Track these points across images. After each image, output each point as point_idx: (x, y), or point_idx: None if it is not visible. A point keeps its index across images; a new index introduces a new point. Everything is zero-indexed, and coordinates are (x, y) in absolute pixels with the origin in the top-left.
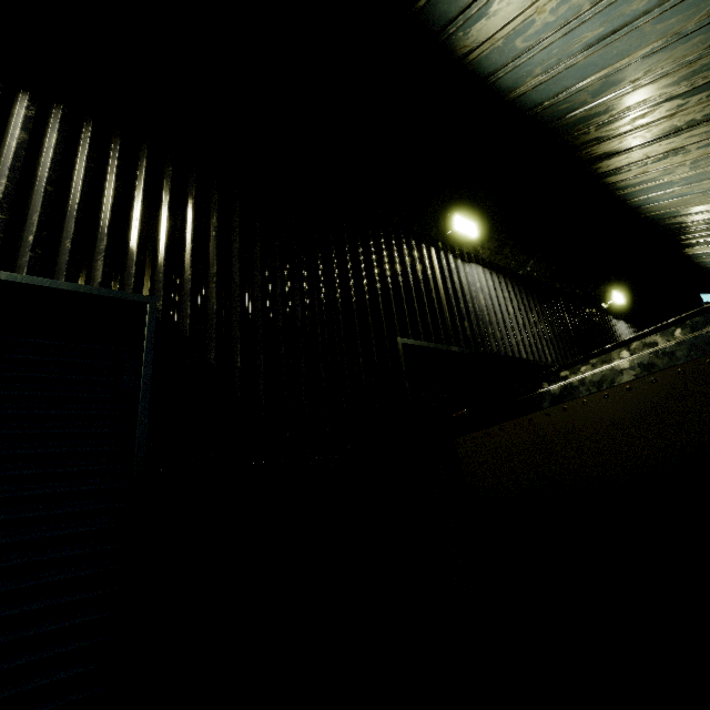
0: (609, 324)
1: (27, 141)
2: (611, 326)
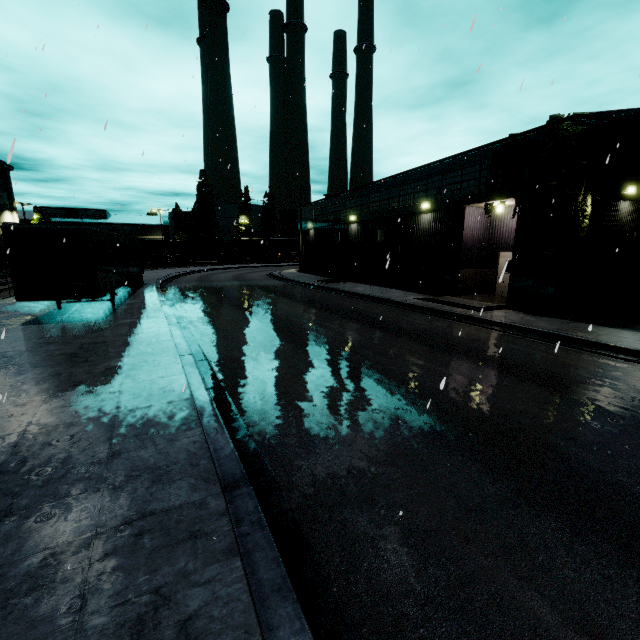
0: None
1: (631, 210)
2: None
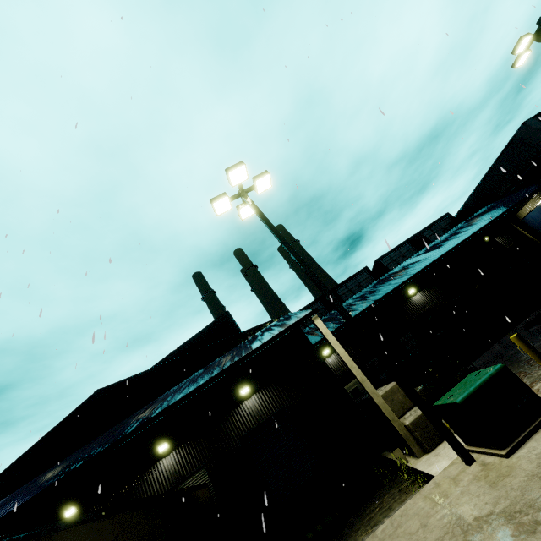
0: (159, 467)
1: None
2: (160, 466)
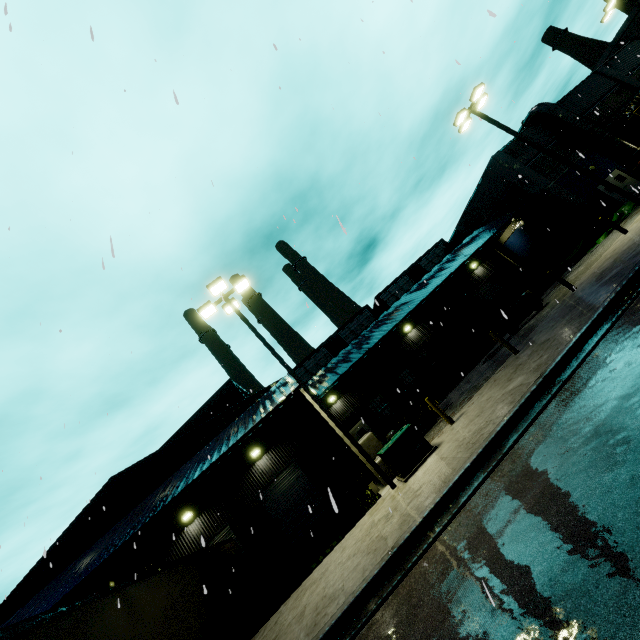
0: (186, 533)
1: None
2: (188, 533)
